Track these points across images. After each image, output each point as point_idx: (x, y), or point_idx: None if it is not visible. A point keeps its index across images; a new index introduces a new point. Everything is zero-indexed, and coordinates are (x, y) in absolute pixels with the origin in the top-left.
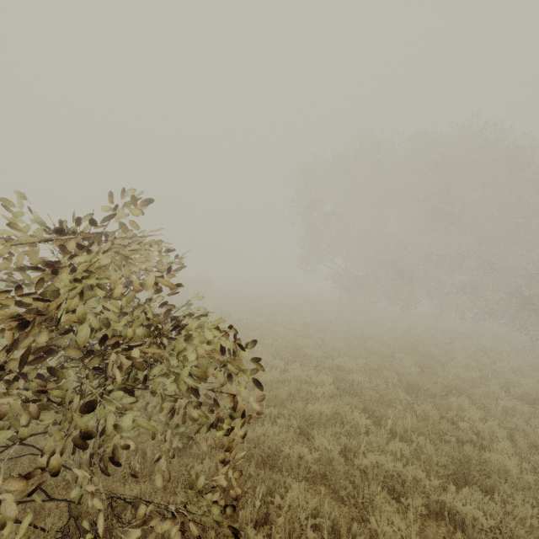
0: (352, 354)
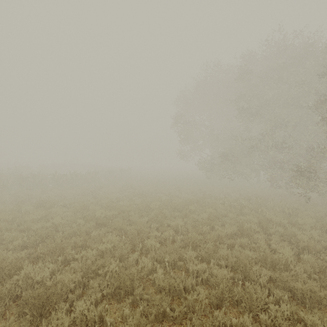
0: (121, 208)
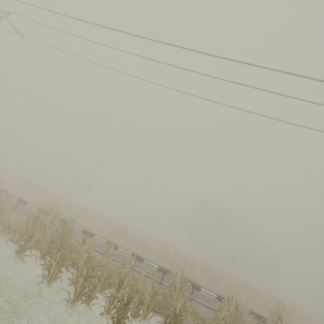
0: None
